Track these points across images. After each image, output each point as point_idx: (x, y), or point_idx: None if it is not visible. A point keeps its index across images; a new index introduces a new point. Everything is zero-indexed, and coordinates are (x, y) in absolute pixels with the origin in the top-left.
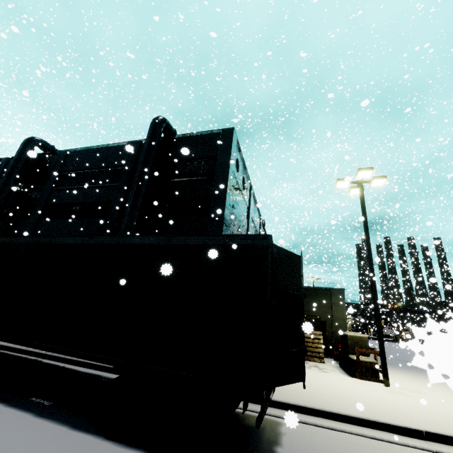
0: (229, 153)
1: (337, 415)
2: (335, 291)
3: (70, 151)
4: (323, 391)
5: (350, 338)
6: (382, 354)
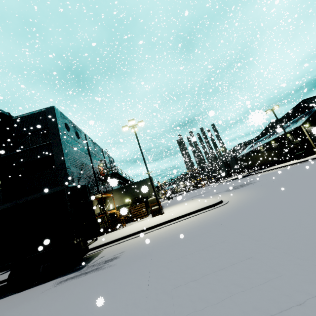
0: (56, 124)
1: (126, 236)
2: (148, 179)
3: None
4: (129, 230)
5: (149, 201)
6: (158, 203)
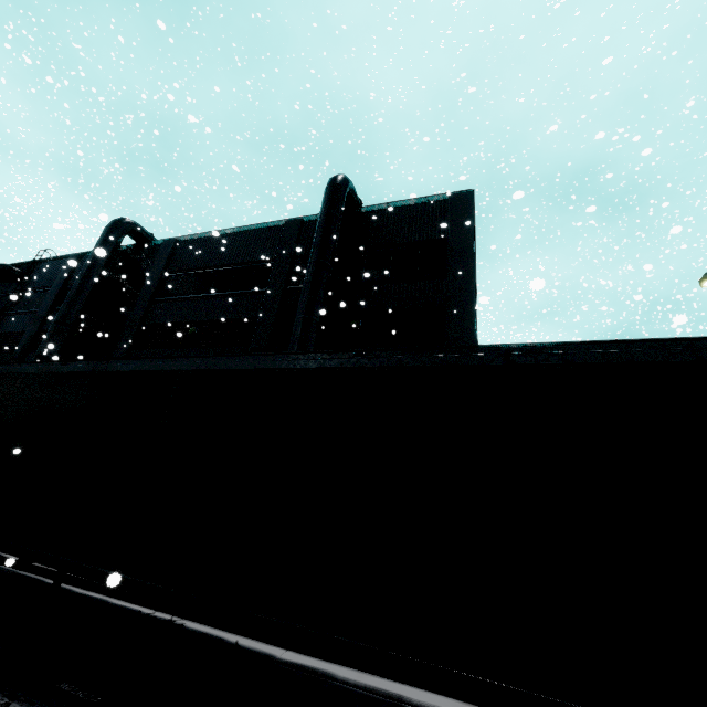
0: (471, 232)
1: None
2: None
3: (180, 239)
4: None
5: None
6: None
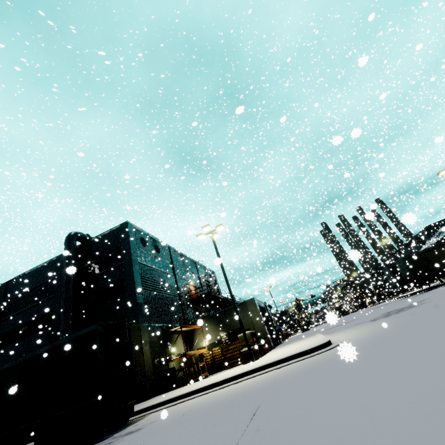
0: (128, 241)
1: (183, 395)
2: (249, 302)
3: (8, 282)
4: (198, 385)
5: (240, 338)
6: (246, 342)
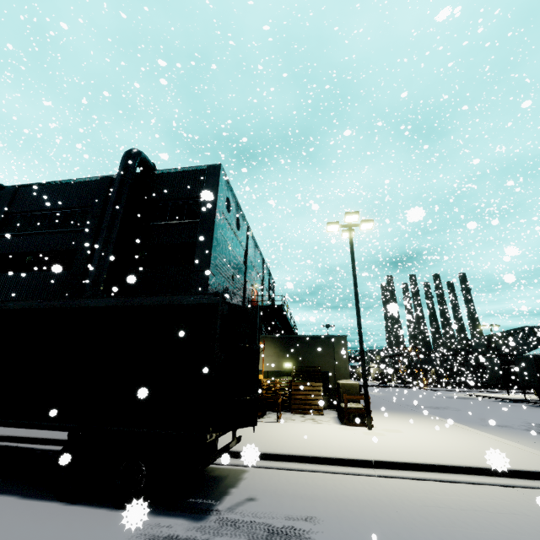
0: (216, 194)
1: (302, 457)
2: (338, 339)
3: (19, 187)
4: (300, 440)
5: (342, 386)
6: (366, 399)
